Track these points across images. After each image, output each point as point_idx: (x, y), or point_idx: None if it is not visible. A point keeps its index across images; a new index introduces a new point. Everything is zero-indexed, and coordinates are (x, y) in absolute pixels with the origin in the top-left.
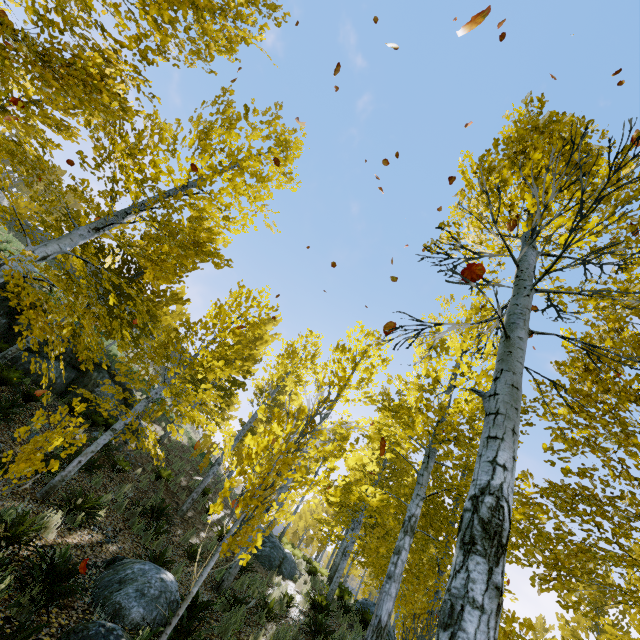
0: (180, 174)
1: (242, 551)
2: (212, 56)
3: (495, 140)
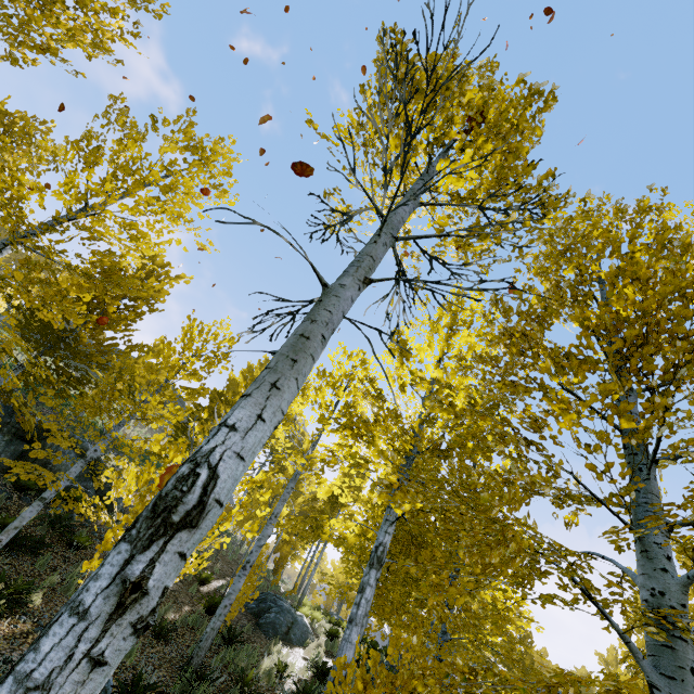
0: (67, 194)
1: (214, 619)
2: (54, 48)
3: (361, 87)
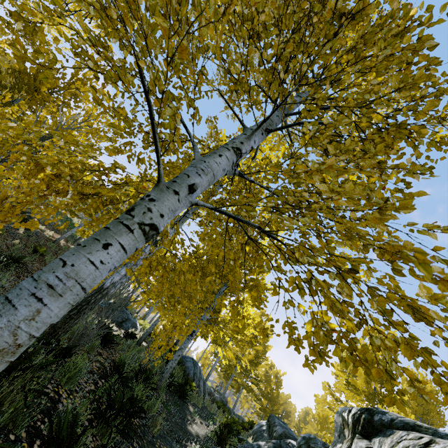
0: None
1: None
2: None
3: None
